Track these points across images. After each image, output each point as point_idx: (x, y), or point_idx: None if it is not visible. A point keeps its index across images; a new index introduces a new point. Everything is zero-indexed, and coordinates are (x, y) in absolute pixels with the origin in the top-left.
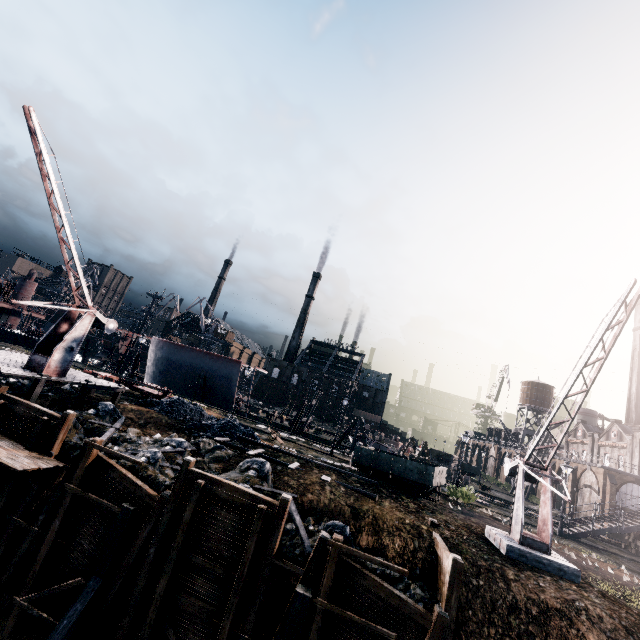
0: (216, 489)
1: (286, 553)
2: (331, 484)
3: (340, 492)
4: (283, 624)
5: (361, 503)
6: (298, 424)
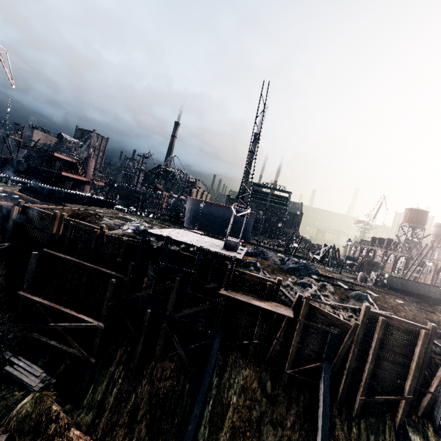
0: (390, 321)
1: (434, 351)
2: (404, 305)
3: (414, 310)
4: (440, 382)
5: (430, 316)
6: (287, 249)
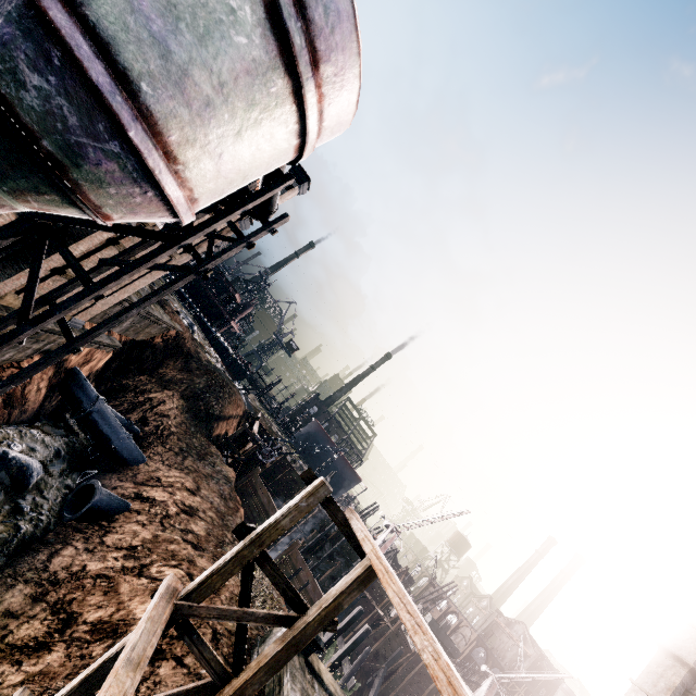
0: None
1: None
2: None
3: None
4: None
5: None
6: None
